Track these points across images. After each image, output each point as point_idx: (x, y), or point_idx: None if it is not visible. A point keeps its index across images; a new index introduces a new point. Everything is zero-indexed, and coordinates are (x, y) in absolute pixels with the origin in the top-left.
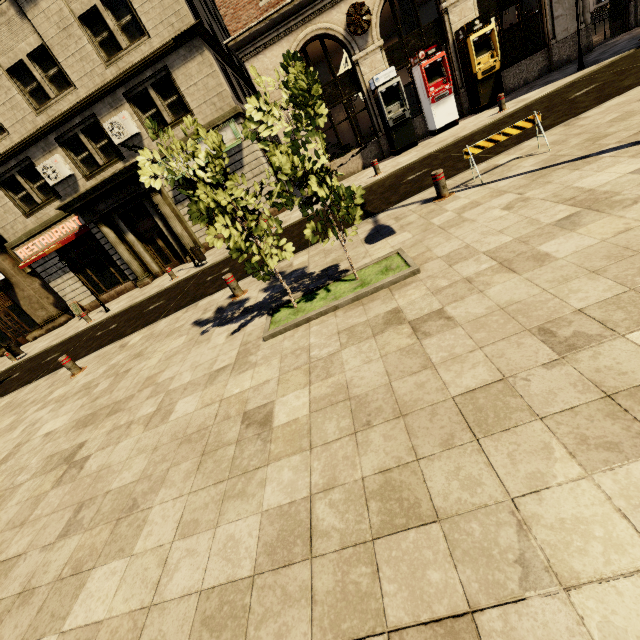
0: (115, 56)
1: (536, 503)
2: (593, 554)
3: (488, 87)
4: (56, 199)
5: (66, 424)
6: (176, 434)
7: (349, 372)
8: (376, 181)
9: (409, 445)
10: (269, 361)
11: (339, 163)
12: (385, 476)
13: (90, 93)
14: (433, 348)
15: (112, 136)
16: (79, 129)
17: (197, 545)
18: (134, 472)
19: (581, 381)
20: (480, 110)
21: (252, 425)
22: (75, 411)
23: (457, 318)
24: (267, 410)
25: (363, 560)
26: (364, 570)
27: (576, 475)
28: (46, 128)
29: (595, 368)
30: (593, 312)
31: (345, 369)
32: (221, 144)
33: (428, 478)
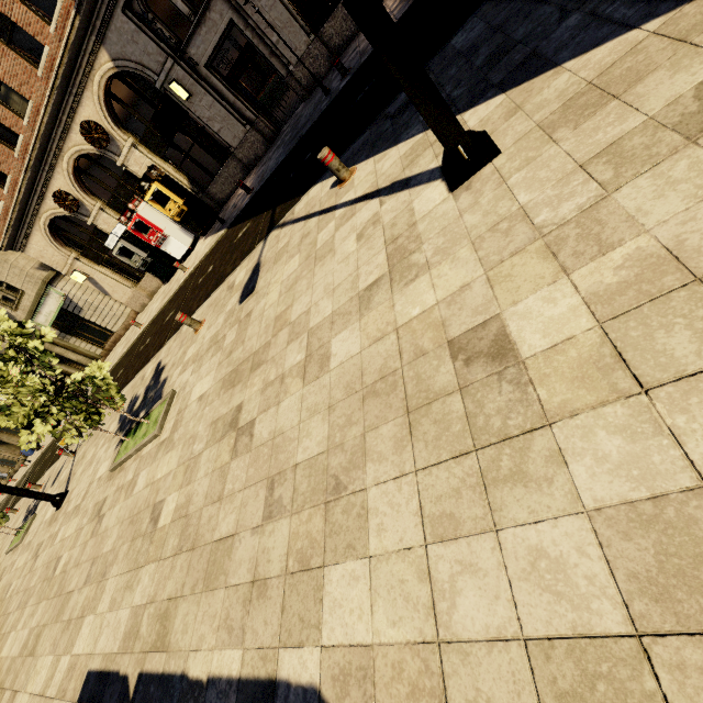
0: None
1: None
2: None
3: (192, 222)
4: None
5: None
6: None
7: None
8: (132, 344)
9: None
10: None
11: (143, 285)
12: None
13: None
14: None
15: None
16: None
17: None
18: None
19: None
20: (202, 235)
21: None
22: None
23: None
24: None
25: None
26: None
27: None
28: None
29: None
30: None
31: None
32: None
33: None
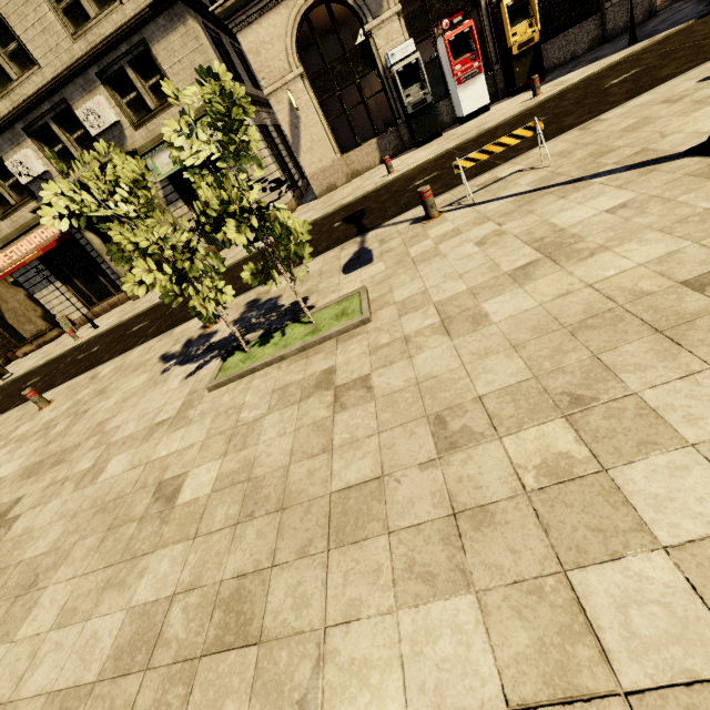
0: (83, 27)
1: (342, 636)
2: (359, 704)
3: (525, 64)
4: (32, 200)
5: (15, 471)
6: (97, 500)
7: (261, 445)
8: (386, 183)
9: (273, 547)
10: (203, 419)
11: (353, 156)
12: (239, 582)
13: (57, 74)
14: (341, 426)
15: (87, 126)
16: (49, 117)
17: (66, 638)
18: (48, 541)
19: (441, 491)
20: (516, 92)
21: (160, 499)
22: (27, 456)
23: (376, 390)
24: (178, 483)
25: (184, 679)
26: (180, 691)
27: (386, 608)
28: (11, 116)
29: (459, 476)
30: (490, 402)
31: (260, 441)
32: (144, 171)
33: (271, 591)
